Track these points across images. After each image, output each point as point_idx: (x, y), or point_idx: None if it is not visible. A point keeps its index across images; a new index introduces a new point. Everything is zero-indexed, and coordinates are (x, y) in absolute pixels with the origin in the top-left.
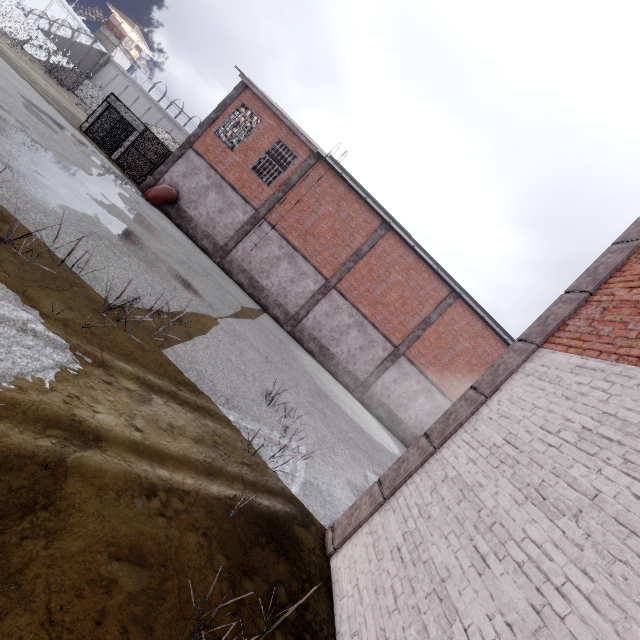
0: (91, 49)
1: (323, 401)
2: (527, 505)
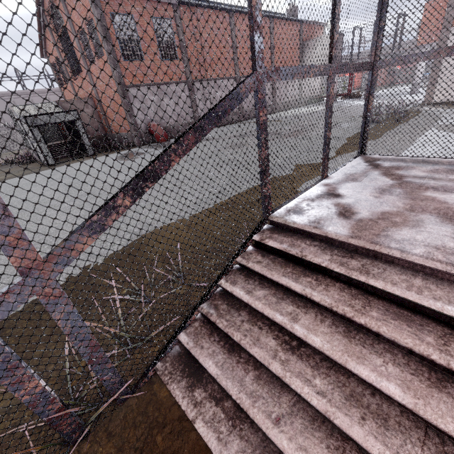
0: None
1: None
2: None
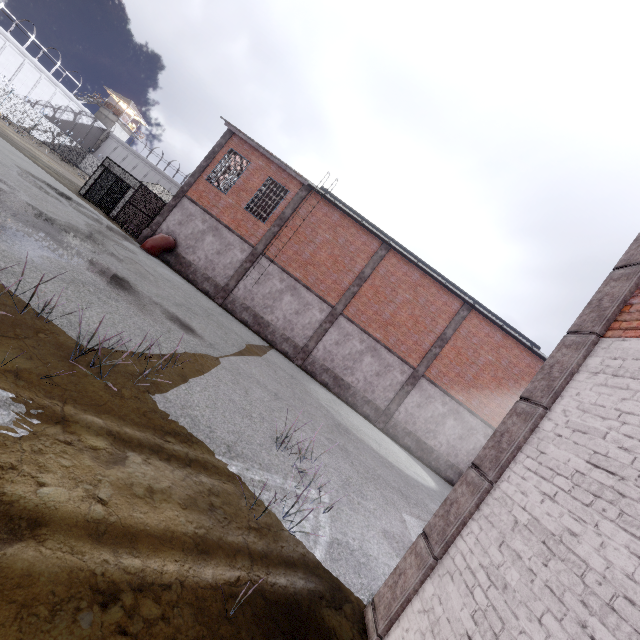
0: (92, 128)
1: (343, 436)
2: None
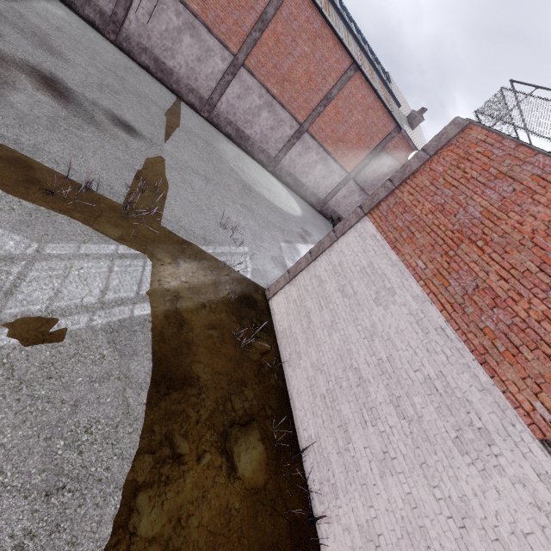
0: None
1: (249, 197)
2: (338, 292)
